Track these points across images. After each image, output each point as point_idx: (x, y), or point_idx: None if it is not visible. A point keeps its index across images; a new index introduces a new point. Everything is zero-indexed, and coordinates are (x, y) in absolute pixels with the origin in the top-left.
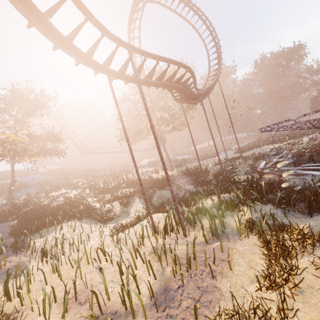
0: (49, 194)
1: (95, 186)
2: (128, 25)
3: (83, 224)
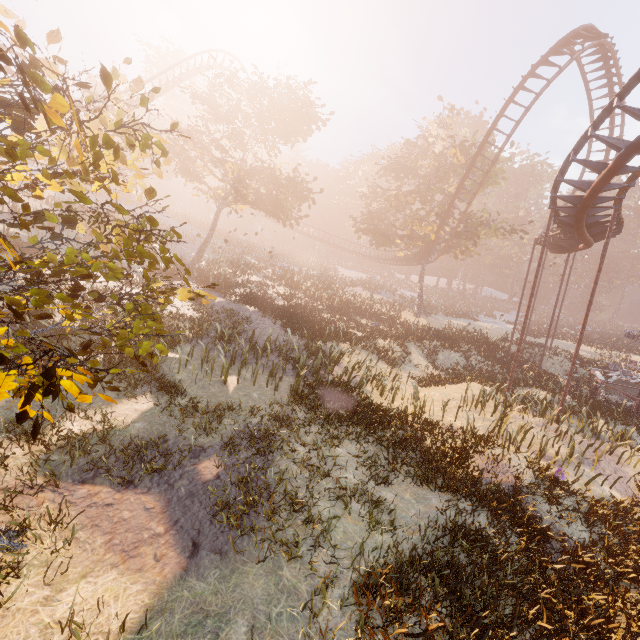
0: (241, 275)
1: (319, 294)
2: (524, 79)
3: (364, 354)
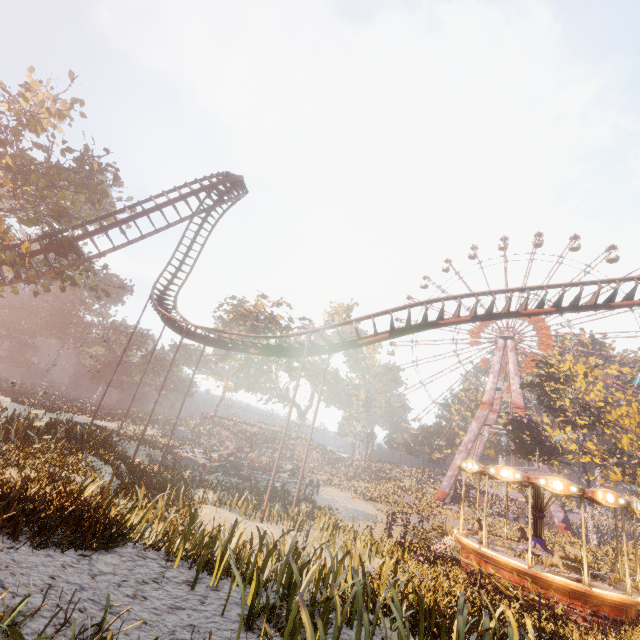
0: None
1: None
2: (222, 182)
3: None
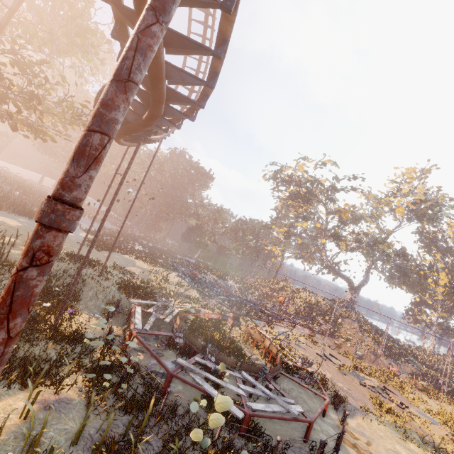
0: None
1: None
2: None
3: None
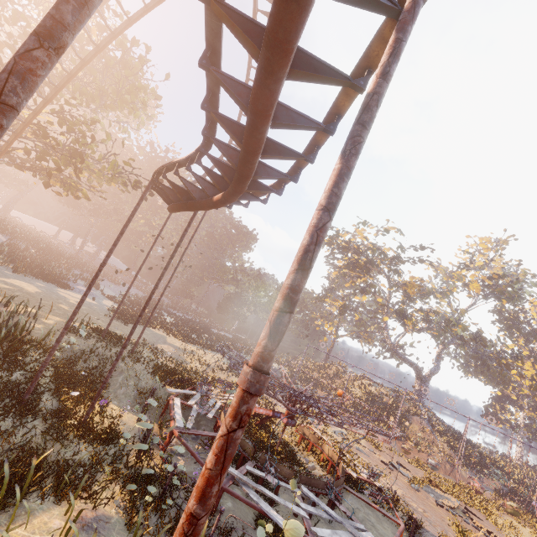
0: None
1: None
2: None
3: None
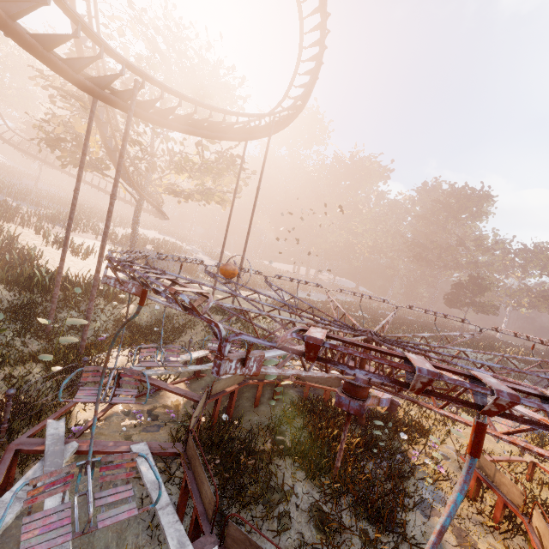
0: None
1: None
2: None
3: None
